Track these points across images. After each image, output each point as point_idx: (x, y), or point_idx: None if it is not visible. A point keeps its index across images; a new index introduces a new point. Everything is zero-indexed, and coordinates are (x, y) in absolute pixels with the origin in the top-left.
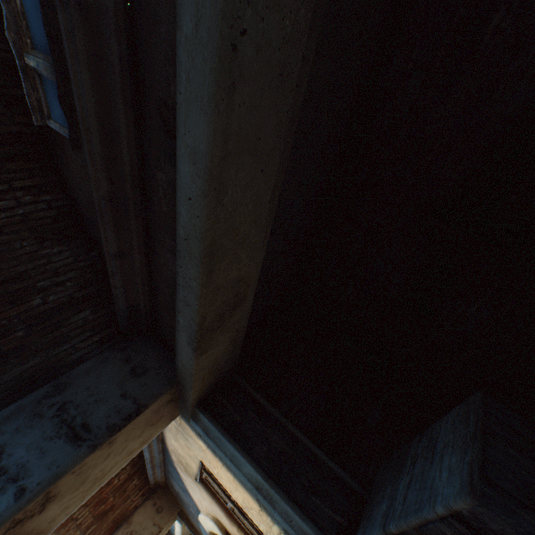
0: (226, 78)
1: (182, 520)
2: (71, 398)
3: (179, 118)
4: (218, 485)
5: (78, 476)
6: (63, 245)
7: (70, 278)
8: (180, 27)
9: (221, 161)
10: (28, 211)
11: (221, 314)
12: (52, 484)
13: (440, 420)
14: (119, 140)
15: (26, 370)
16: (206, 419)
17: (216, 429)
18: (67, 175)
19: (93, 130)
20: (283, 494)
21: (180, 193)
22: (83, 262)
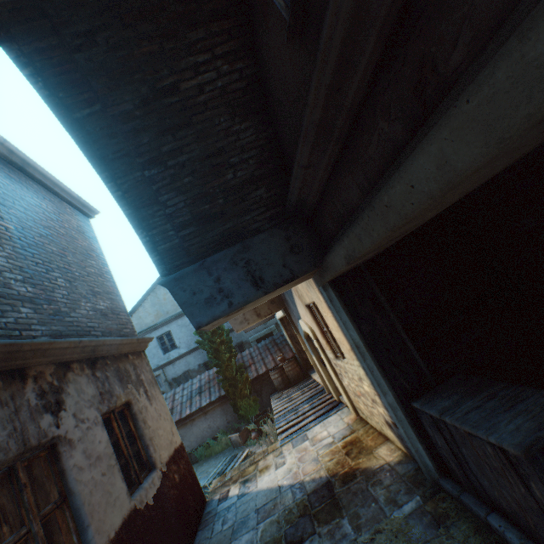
0: (543, 118)
1: (285, 313)
2: (252, 257)
3: (447, 120)
4: (321, 318)
5: (254, 303)
6: (248, 121)
7: (252, 156)
8: (523, 36)
9: (469, 175)
10: (224, 84)
11: (381, 245)
12: (244, 305)
13: (536, 390)
14: (352, 72)
15: (225, 230)
16: (333, 293)
17: (339, 303)
18: (261, 39)
19: (329, 62)
20: (374, 359)
21: (404, 175)
22: (262, 141)
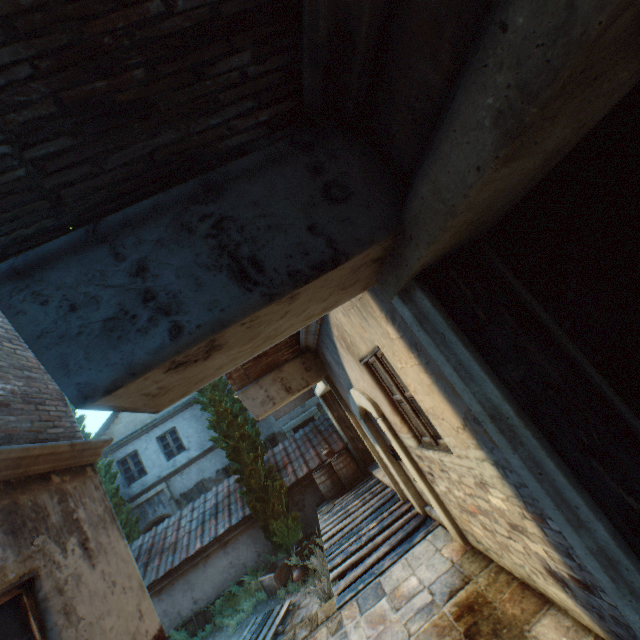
0: None
1: (328, 384)
2: (230, 213)
3: None
4: (390, 377)
5: (247, 331)
6: None
7: None
8: None
9: None
10: None
11: None
12: (215, 332)
13: None
14: None
15: (158, 150)
16: (427, 302)
17: (444, 322)
18: None
19: None
20: (546, 443)
21: None
22: None
